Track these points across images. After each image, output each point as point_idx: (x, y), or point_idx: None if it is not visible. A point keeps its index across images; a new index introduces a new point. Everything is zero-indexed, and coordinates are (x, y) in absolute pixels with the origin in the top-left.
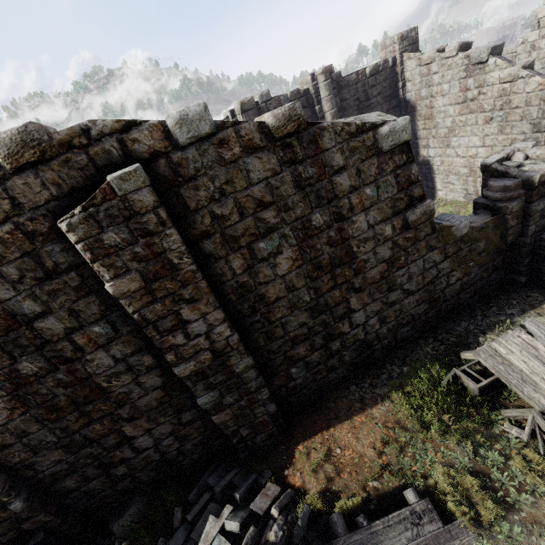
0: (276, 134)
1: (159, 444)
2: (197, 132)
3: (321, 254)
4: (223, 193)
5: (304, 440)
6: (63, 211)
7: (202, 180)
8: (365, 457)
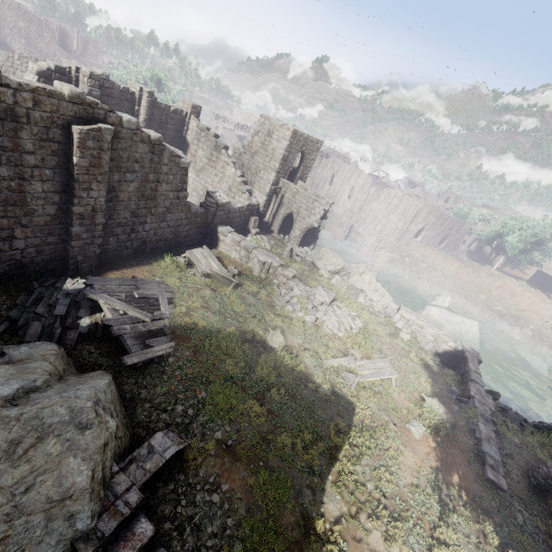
0: (153, 142)
1: (26, 249)
2: (131, 127)
3: (146, 191)
4: (127, 149)
5: (108, 272)
6: (71, 122)
7: (123, 141)
8: (139, 277)
